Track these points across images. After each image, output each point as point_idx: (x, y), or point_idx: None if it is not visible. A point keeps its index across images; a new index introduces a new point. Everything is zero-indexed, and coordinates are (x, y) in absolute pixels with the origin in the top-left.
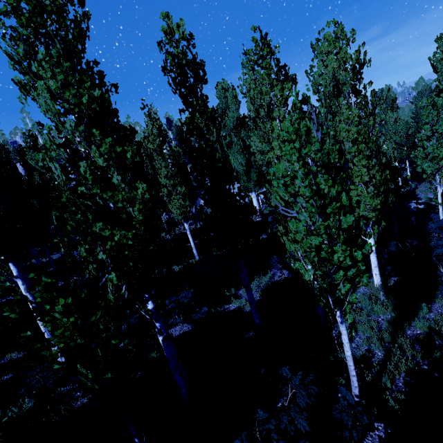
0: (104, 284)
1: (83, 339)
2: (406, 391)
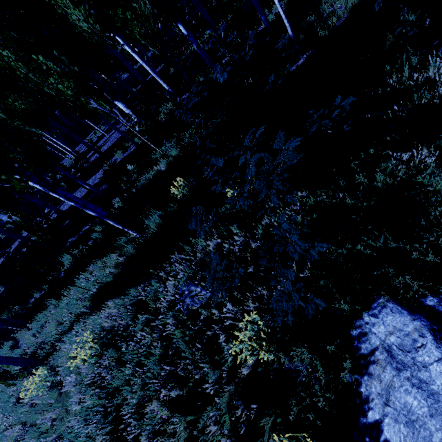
0: (142, 8)
1: (143, 30)
2: (341, 24)
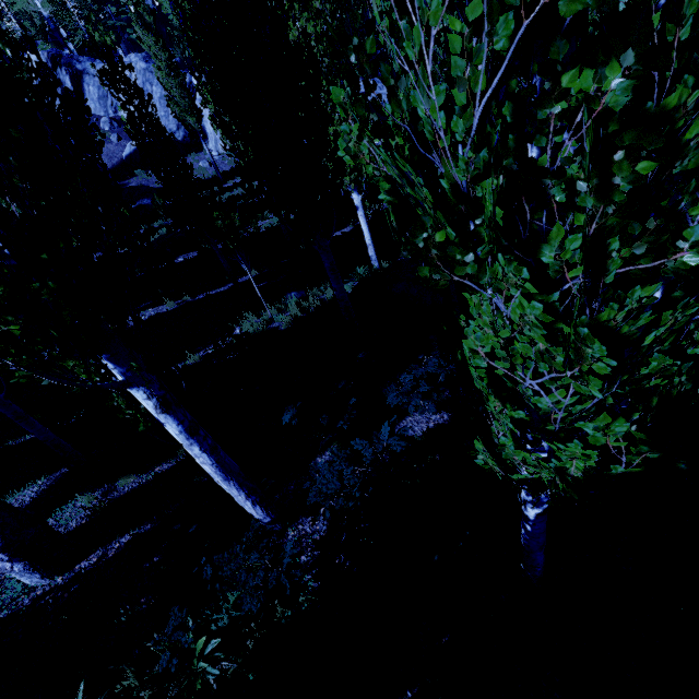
0: None
1: None
2: None
